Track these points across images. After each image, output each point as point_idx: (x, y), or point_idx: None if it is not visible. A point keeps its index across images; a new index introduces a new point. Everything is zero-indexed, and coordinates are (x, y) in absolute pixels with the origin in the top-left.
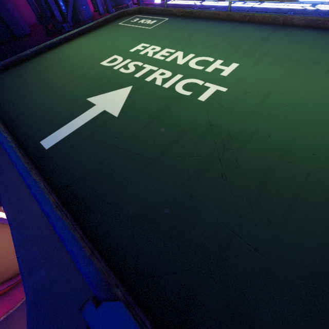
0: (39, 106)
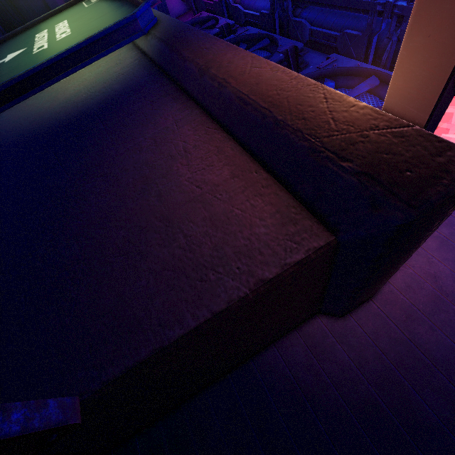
0: None
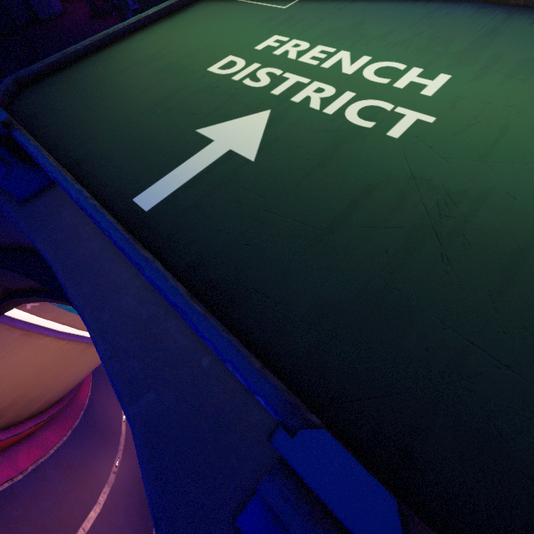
0: (118, 140)
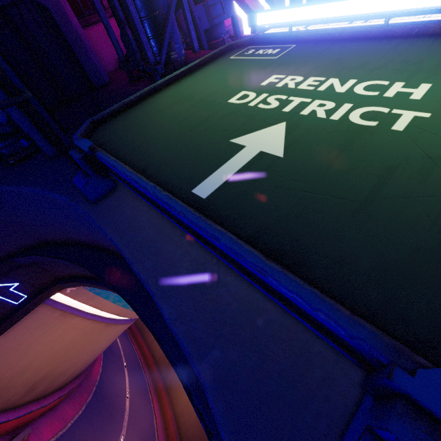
0: (171, 152)
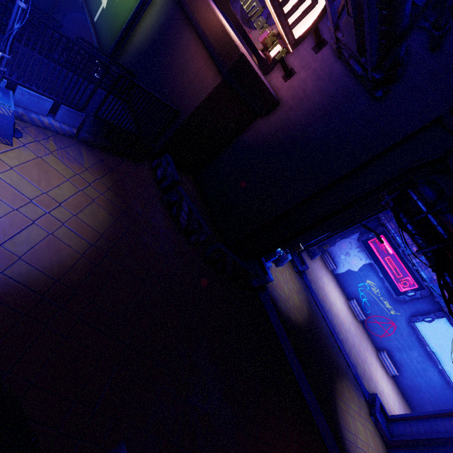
0: (94, 4)
